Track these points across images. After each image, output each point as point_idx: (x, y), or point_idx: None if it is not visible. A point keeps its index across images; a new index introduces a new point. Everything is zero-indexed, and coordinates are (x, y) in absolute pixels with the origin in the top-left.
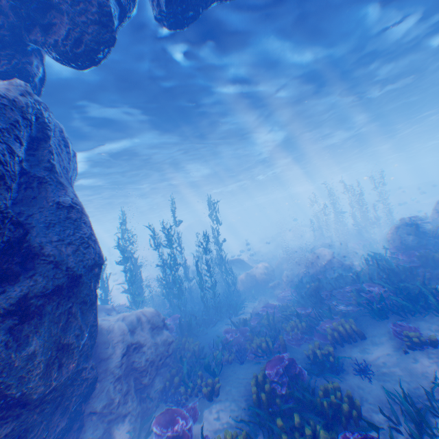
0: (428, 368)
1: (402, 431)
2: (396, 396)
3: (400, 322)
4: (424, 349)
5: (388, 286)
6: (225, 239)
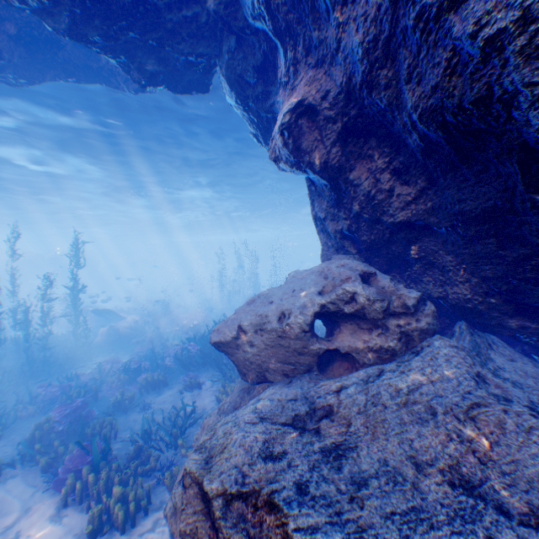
0: (187, 401)
1: (140, 440)
2: (148, 420)
3: (192, 372)
4: (194, 390)
5: (201, 345)
6: (85, 286)
